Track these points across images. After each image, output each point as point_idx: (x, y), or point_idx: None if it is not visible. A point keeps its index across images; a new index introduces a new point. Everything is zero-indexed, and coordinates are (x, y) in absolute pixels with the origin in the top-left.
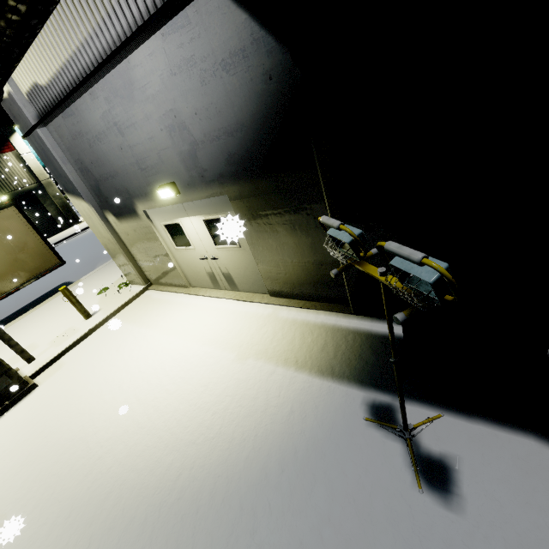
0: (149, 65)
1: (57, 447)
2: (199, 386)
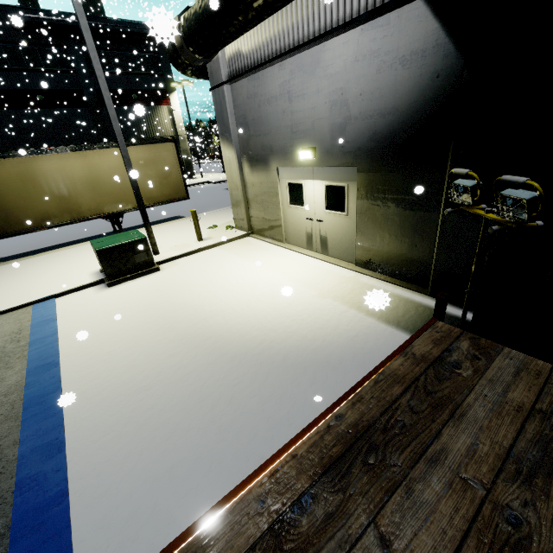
0: (340, 51)
1: (174, 305)
2: (283, 302)
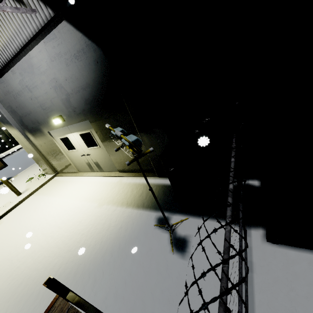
0: (40, 57)
1: None
2: (76, 222)
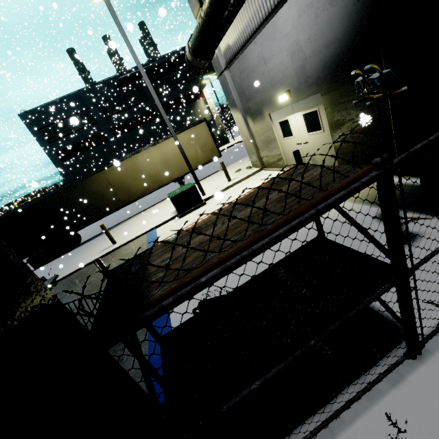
0: (287, 15)
1: None
2: None
